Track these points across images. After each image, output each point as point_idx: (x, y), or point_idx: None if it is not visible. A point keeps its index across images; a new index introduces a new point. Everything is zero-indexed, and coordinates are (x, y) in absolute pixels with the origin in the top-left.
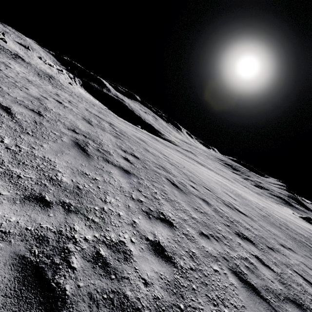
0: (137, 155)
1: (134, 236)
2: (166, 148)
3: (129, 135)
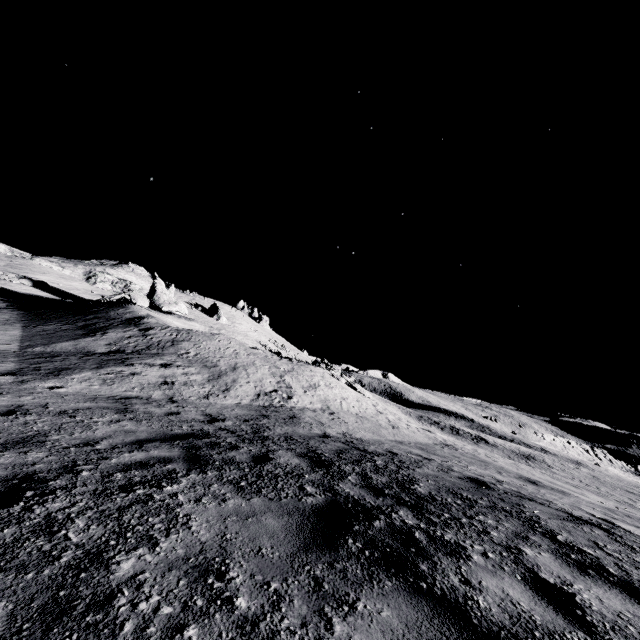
0: None
1: (638, 494)
2: None
3: None
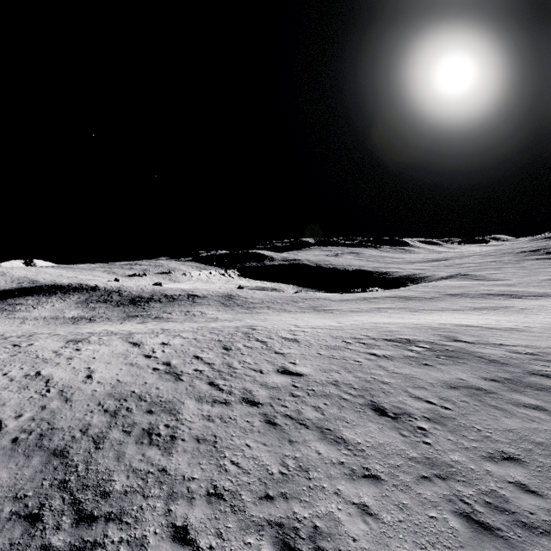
0: (505, 376)
1: None
2: (438, 306)
3: (441, 345)
